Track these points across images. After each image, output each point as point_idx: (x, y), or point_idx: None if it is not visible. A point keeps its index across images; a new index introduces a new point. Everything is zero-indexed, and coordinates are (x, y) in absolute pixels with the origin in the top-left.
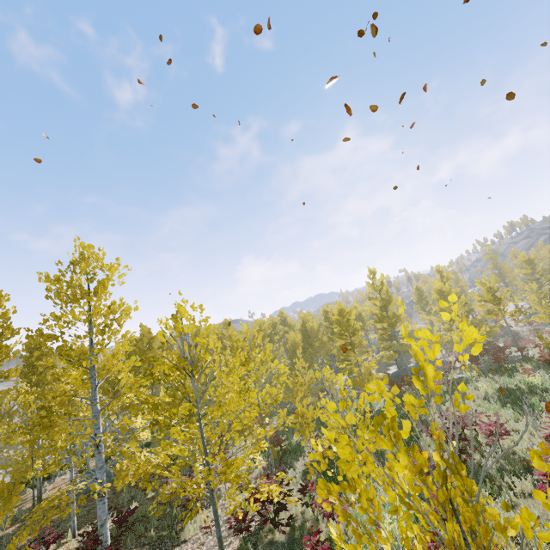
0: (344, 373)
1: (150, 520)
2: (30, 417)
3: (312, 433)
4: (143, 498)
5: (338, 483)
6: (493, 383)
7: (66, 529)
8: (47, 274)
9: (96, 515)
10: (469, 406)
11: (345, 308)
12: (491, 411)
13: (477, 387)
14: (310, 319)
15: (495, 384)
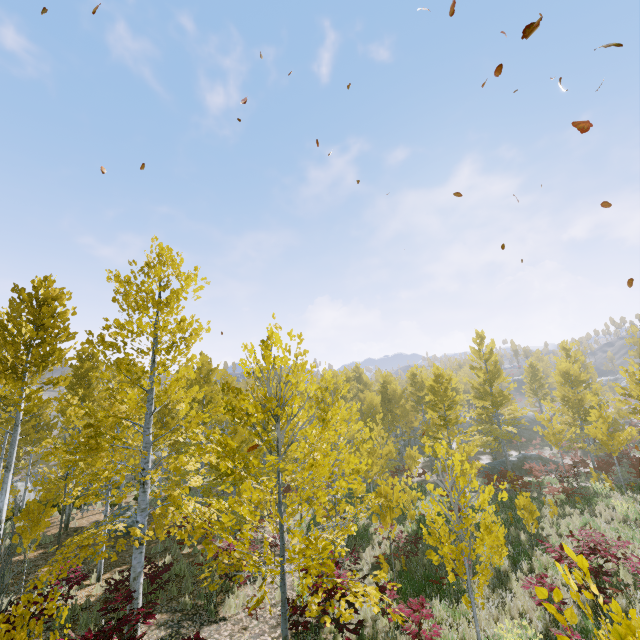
0: (422, 452)
1: (185, 582)
2: (71, 434)
3: (394, 521)
4: (178, 552)
5: (420, 591)
6: (635, 505)
7: (91, 569)
8: (118, 273)
9: (124, 560)
10: (602, 528)
11: (443, 374)
12: (636, 541)
13: (610, 504)
14: (392, 380)
15: (639, 506)
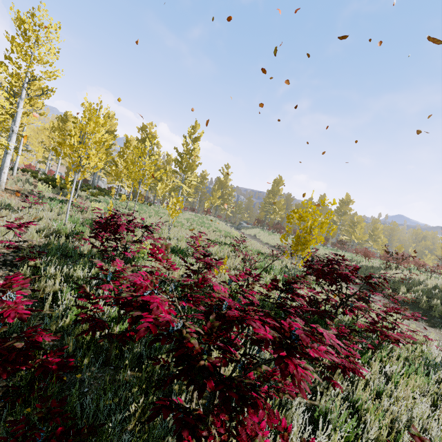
0: None
1: None
2: None
3: None
4: None
5: None
6: None
7: None
8: (340, 199)
9: None
10: None
11: None
12: None
13: None
14: None
15: None
